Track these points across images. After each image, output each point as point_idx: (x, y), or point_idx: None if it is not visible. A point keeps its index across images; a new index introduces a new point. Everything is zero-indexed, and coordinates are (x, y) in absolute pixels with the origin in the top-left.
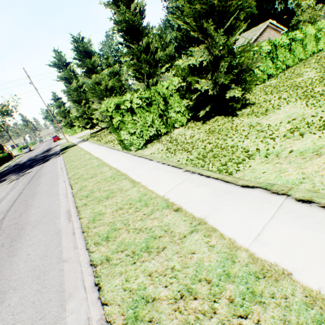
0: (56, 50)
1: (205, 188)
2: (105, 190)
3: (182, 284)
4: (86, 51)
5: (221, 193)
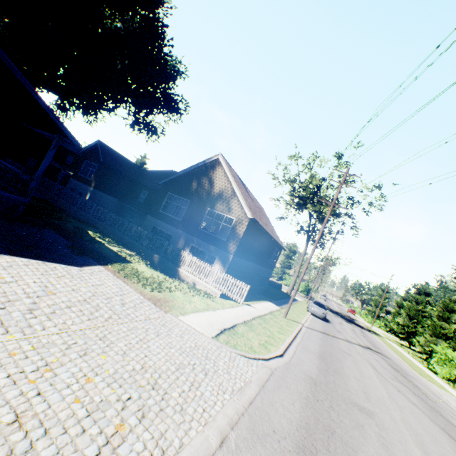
0: (427, 283)
1: (451, 389)
2: (414, 365)
3: (430, 380)
4: (451, 308)
5: (454, 391)
